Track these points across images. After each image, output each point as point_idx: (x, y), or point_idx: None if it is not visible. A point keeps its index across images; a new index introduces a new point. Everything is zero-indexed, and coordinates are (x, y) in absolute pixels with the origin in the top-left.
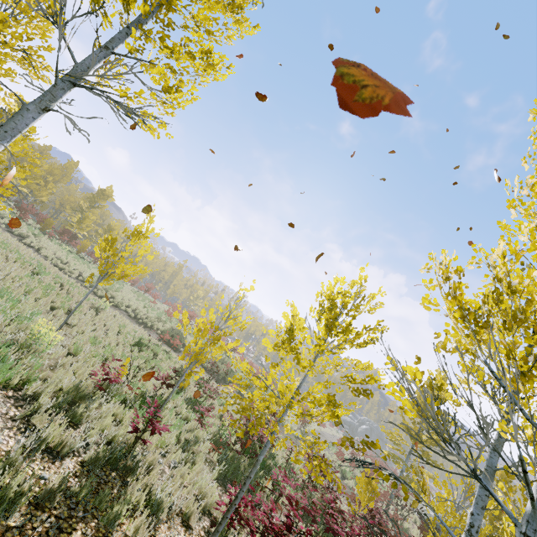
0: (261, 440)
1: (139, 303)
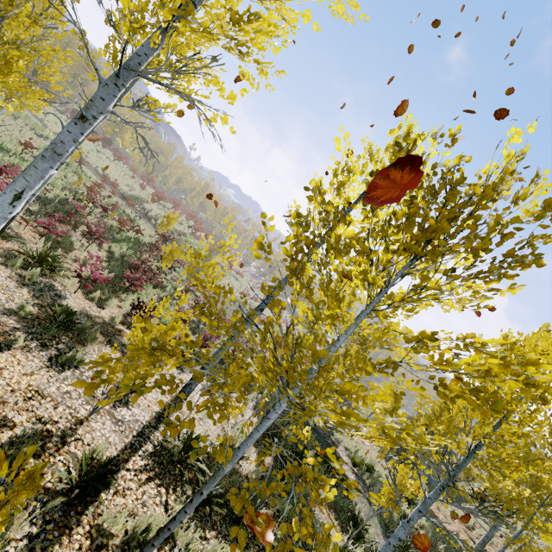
0: (92, 202)
1: (118, 173)
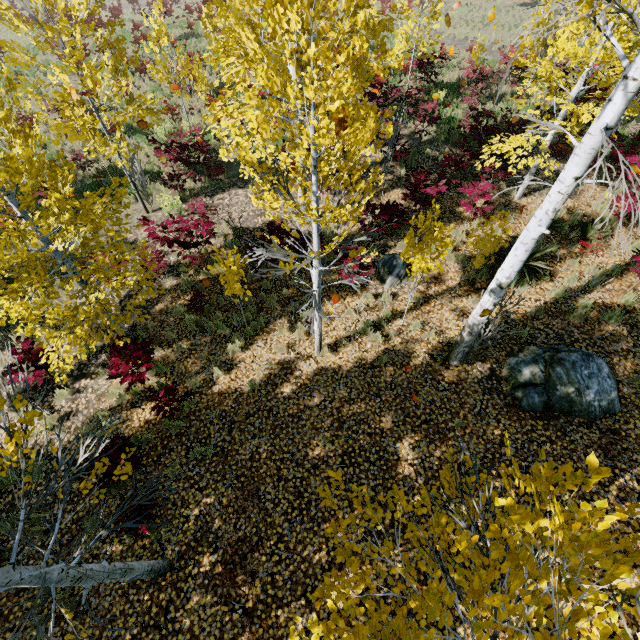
0: None
1: None
